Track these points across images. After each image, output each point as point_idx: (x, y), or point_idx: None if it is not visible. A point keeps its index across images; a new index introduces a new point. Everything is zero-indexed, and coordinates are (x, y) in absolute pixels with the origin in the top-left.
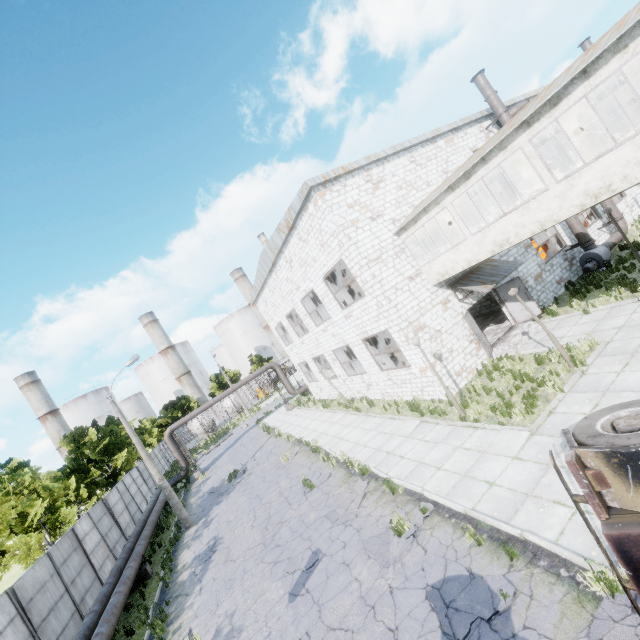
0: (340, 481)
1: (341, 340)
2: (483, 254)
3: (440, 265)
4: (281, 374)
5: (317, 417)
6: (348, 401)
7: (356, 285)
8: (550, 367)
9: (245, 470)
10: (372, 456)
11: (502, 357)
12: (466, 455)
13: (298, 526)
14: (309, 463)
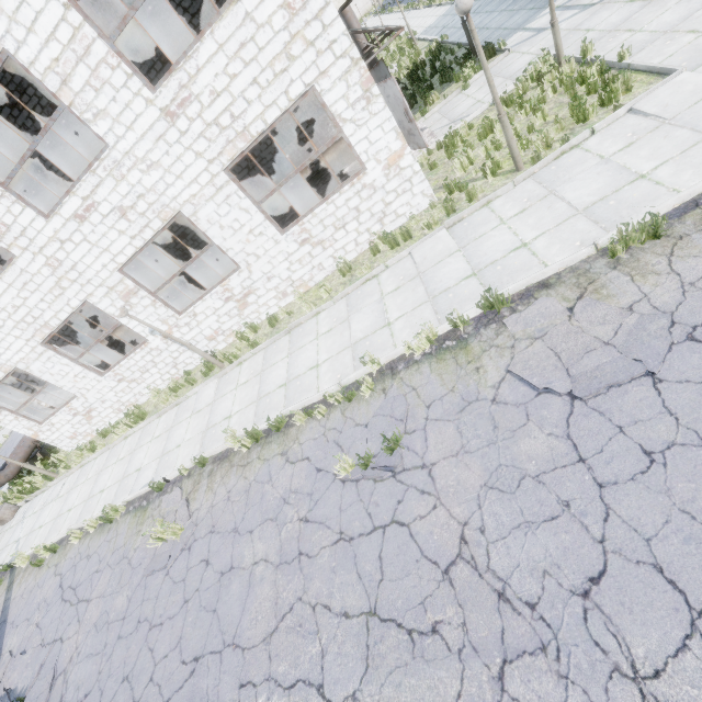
0: (454, 371)
1: (153, 212)
2: None
3: None
4: None
5: (135, 445)
6: (189, 374)
7: None
8: (540, 88)
9: (18, 697)
10: (444, 305)
11: (438, 143)
12: (646, 143)
13: (543, 494)
14: (273, 462)
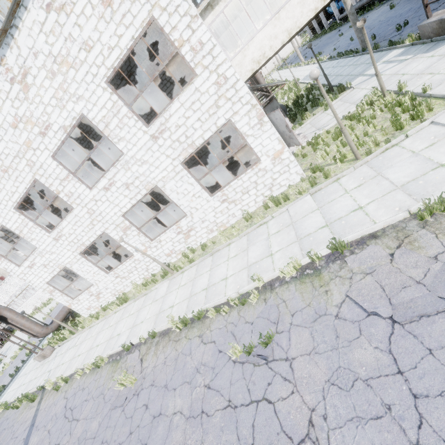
0: (311, 291)
1: (142, 185)
2: (305, 16)
3: (256, 48)
4: (15, 316)
5: (119, 318)
6: (154, 276)
7: (91, 183)
8: (372, 109)
9: None
10: (306, 245)
11: (308, 142)
12: (444, 143)
13: (371, 396)
14: (193, 341)
